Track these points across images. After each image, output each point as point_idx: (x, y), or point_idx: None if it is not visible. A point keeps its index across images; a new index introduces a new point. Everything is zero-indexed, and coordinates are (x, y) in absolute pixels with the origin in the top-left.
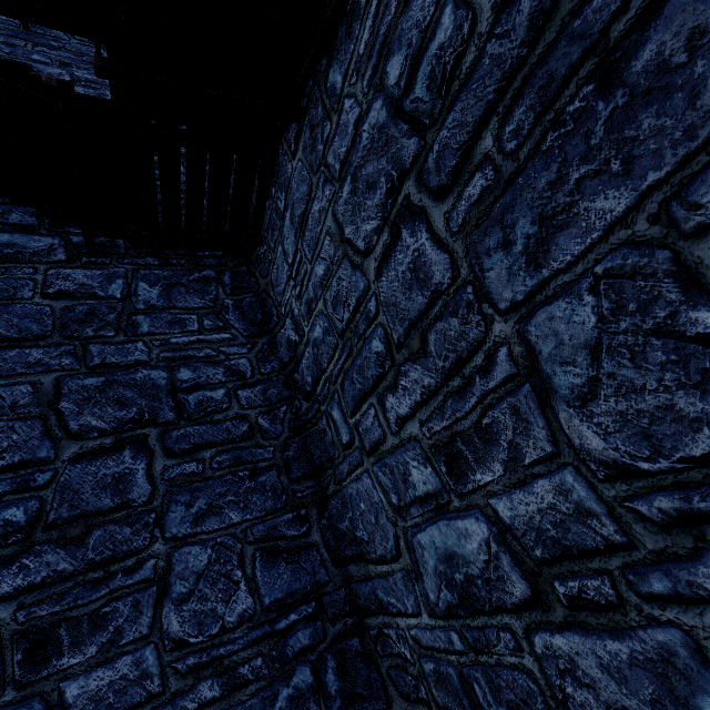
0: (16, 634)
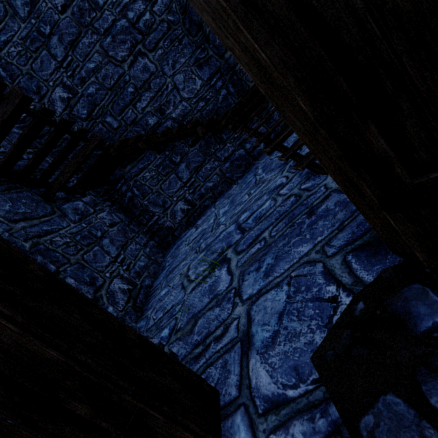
0: (154, 111)
